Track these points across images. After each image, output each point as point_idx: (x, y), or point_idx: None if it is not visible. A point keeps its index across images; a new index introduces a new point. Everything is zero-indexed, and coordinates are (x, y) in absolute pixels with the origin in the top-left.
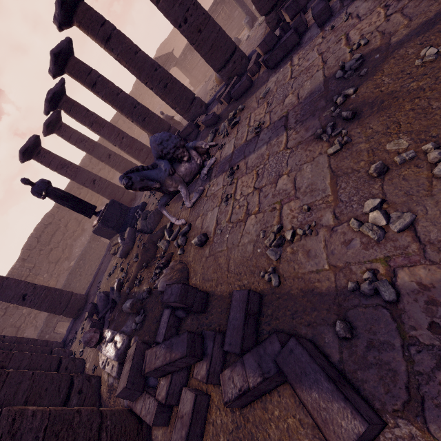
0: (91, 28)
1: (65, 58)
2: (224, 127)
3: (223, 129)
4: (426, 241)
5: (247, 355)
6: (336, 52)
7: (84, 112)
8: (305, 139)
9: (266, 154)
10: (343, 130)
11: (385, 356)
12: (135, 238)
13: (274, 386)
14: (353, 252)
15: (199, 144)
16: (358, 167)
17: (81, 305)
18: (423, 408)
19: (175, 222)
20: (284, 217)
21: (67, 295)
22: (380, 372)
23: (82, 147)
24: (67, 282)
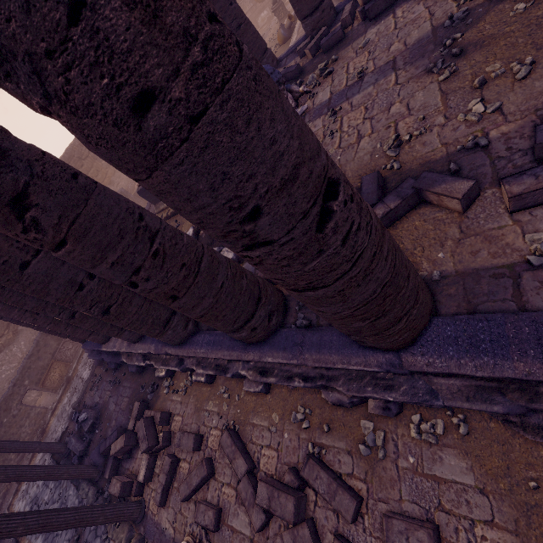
0: None
1: None
2: (313, 79)
3: (312, 81)
4: (508, 113)
5: (386, 197)
6: (443, 6)
7: None
8: (416, 75)
9: (374, 92)
10: (452, 63)
11: (480, 171)
12: None
13: (404, 213)
14: (460, 132)
15: (294, 88)
16: (464, 86)
17: None
18: (499, 181)
19: None
20: (400, 130)
21: None
22: (476, 178)
23: None
24: None
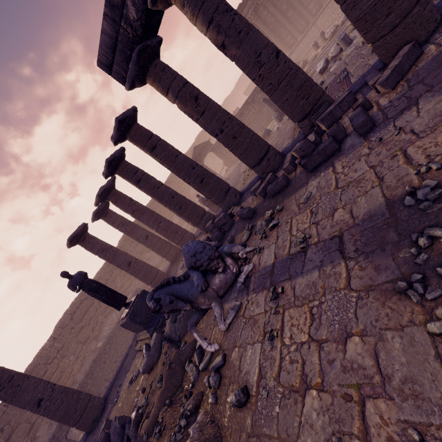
0: (141, 141)
1: (117, 163)
2: (262, 226)
3: (260, 228)
4: None
5: None
6: (394, 169)
7: (128, 202)
8: (378, 285)
9: (320, 284)
10: None
11: None
12: (161, 348)
13: None
14: None
15: (235, 250)
16: None
17: (97, 414)
18: None
19: (206, 349)
20: (371, 428)
21: (84, 400)
22: None
23: (123, 230)
24: (89, 371)
